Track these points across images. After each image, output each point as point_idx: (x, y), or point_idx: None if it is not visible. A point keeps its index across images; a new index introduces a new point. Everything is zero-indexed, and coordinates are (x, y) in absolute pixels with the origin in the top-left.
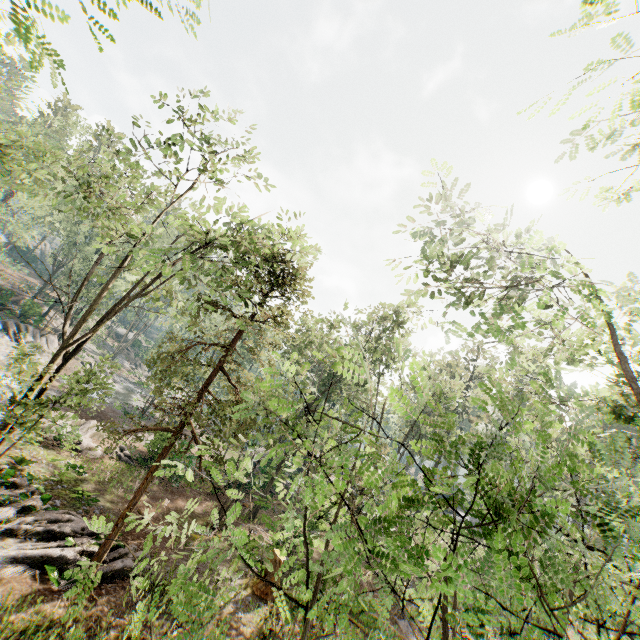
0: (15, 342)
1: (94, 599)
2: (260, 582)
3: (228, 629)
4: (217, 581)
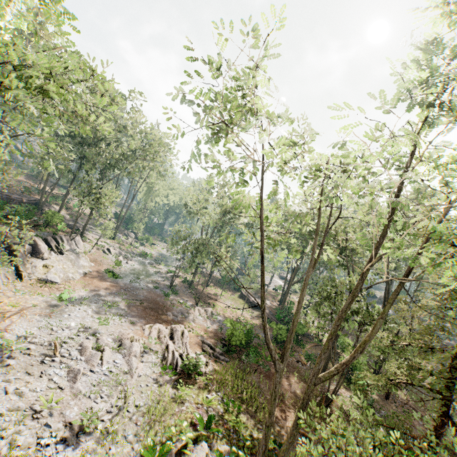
0: (59, 255)
1: None
2: None
3: None
4: None
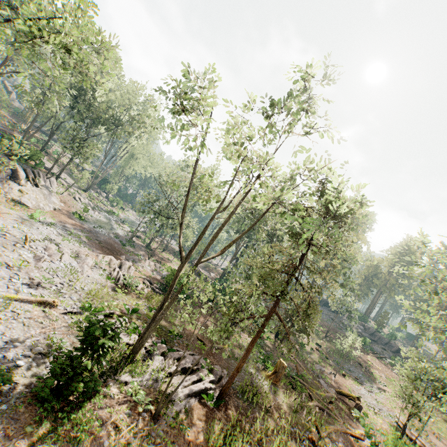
0: (34, 186)
1: (226, 408)
2: (272, 375)
3: (279, 410)
4: (259, 380)
